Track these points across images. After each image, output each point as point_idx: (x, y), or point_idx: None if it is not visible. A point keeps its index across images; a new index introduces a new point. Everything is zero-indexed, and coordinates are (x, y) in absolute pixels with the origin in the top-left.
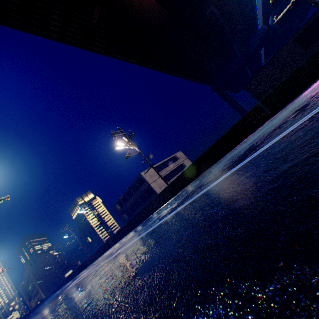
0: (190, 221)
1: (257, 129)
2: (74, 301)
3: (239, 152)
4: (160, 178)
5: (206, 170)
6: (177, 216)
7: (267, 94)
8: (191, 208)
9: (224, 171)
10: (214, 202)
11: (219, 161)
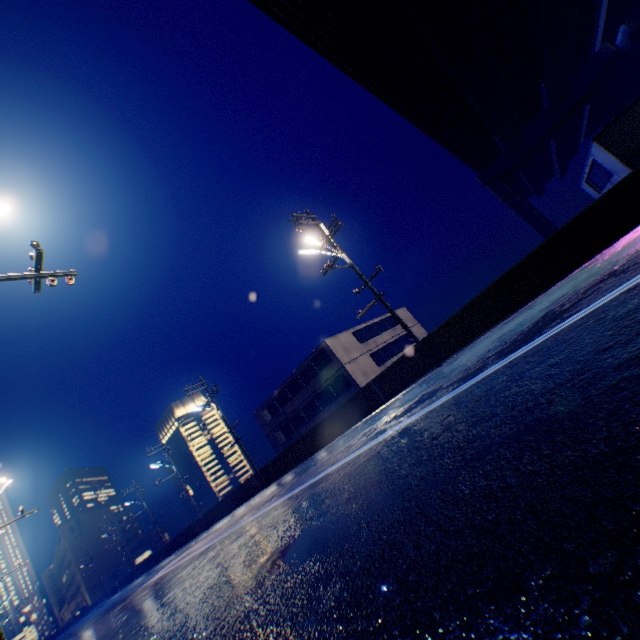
0: None
1: None
2: (226, 582)
3: None
4: (365, 356)
5: (530, 301)
6: (626, 304)
7: None
8: None
9: None
10: None
11: (586, 266)
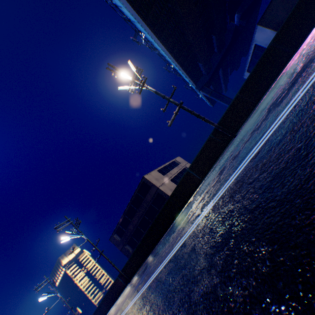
0: None
1: None
2: None
3: None
4: (168, 181)
5: (287, 64)
6: None
7: None
8: None
9: None
10: None
11: None
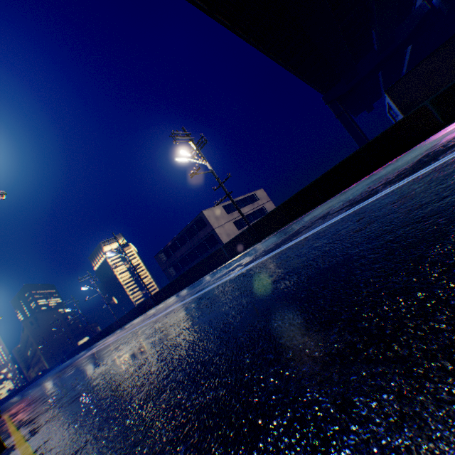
0: (354, 238)
1: (414, 147)
2: (103, 367)
3: (398, 168)
4: (230, 223)
5: (314, 208)
6: (293, 249)
7: (446, 88)
8: (330, 233)
9: (379, 188)
10: (411, 205)
11: (341, 193)
